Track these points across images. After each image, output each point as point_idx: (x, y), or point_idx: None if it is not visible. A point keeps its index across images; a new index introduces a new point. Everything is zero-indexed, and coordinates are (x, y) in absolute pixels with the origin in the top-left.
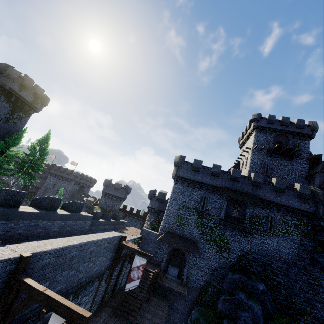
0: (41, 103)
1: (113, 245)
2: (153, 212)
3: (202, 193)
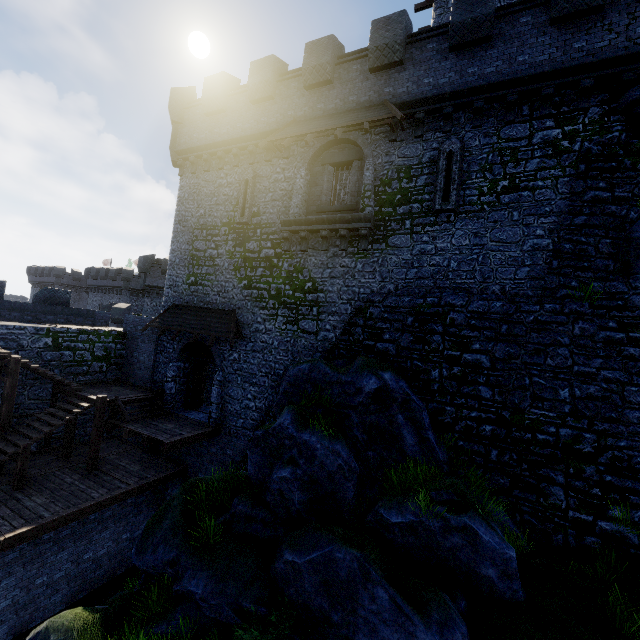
0: None
1: None
2: None
3: (240, 172)
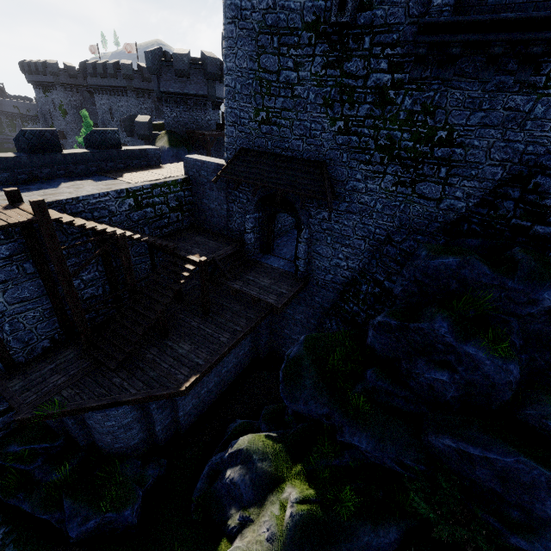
0: None
1: None
2: None
3: None
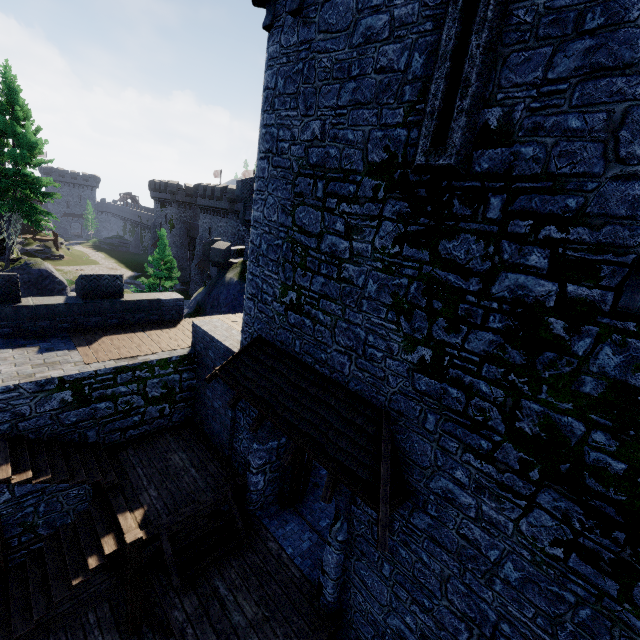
0: None
1: None
2: None
3: None
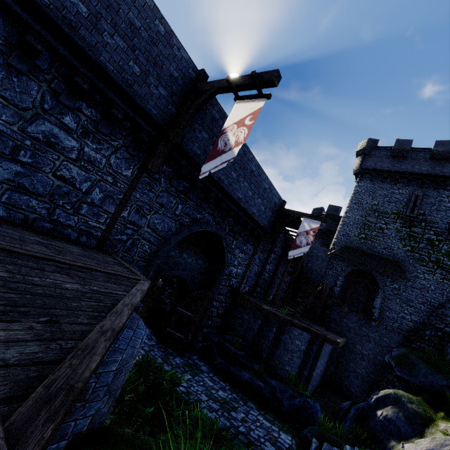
0: None
1: (273, 201)
2: (319, 236)
3: (411, 189)
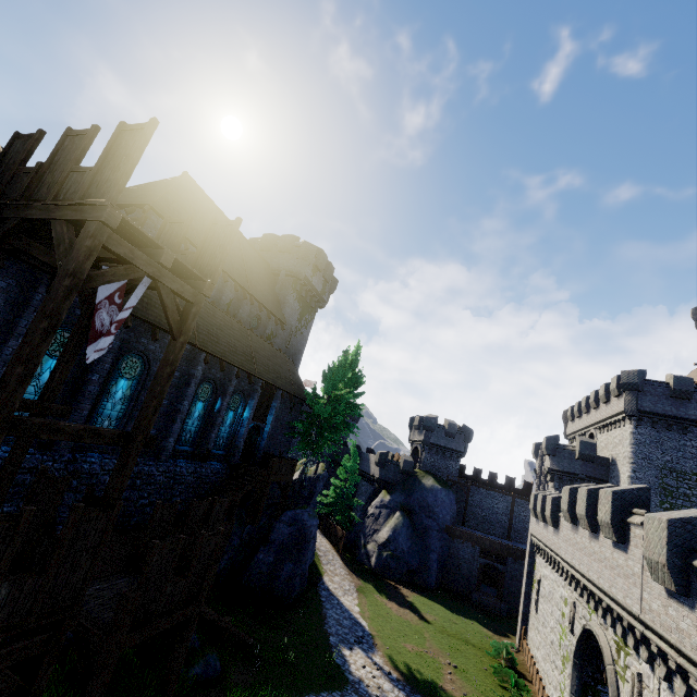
0: (328, 291)
1: None
2: (570, 481)
3: None
